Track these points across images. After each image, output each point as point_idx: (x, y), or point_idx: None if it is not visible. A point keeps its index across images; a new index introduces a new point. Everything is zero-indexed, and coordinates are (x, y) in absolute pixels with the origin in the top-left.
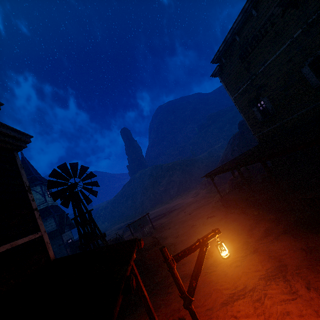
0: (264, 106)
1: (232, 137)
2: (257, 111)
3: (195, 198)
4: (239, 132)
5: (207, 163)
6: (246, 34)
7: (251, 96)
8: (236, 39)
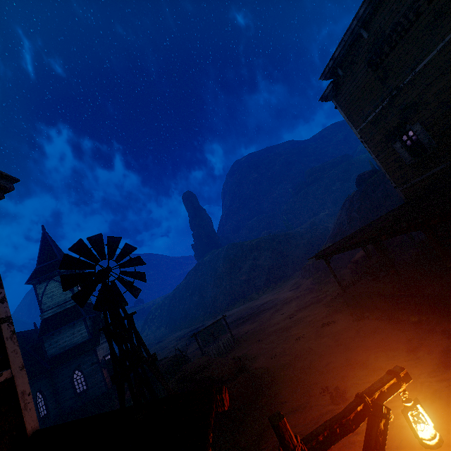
0: (409, 142)
1: (348, 198)
2: (401, 148)
3: (296, 291)
4: (358, 190)
5: (309, 239)
6: (380, 25)
7: (391, 125)
8: (362, 35)
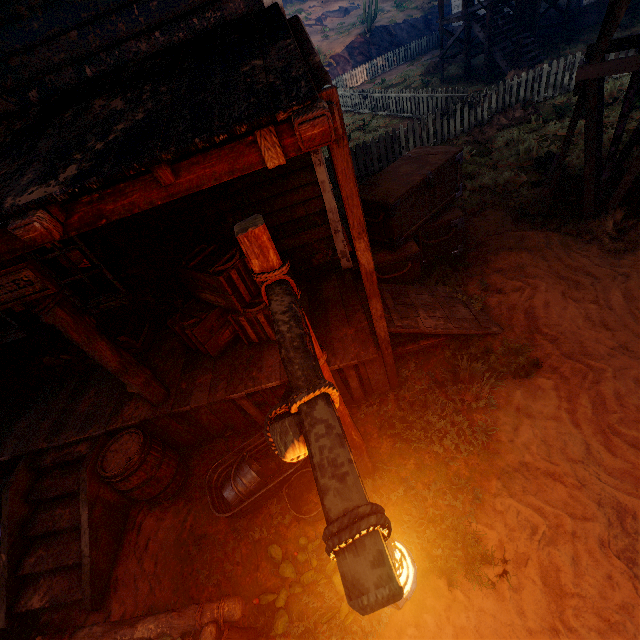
0: None
1: None
2: None
3: None
4: None
5: None
6: None
7: None
8: None
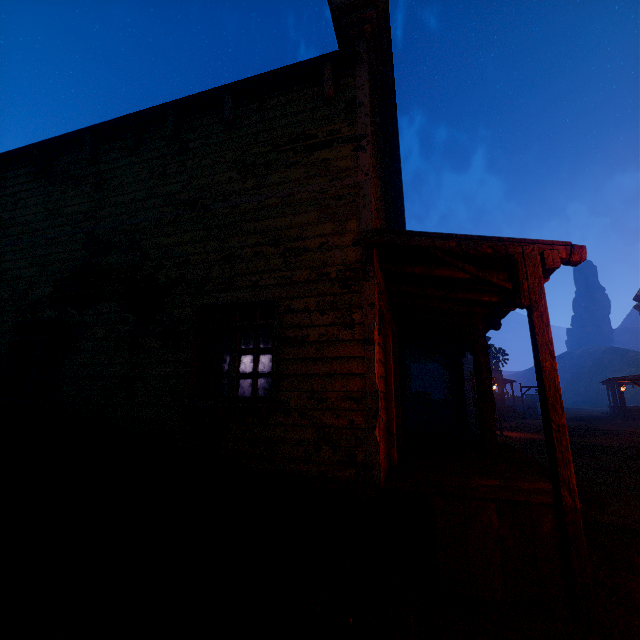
0: None
1: None
2: None
3: None
4: None
5: None
6: None
7: None
8: None
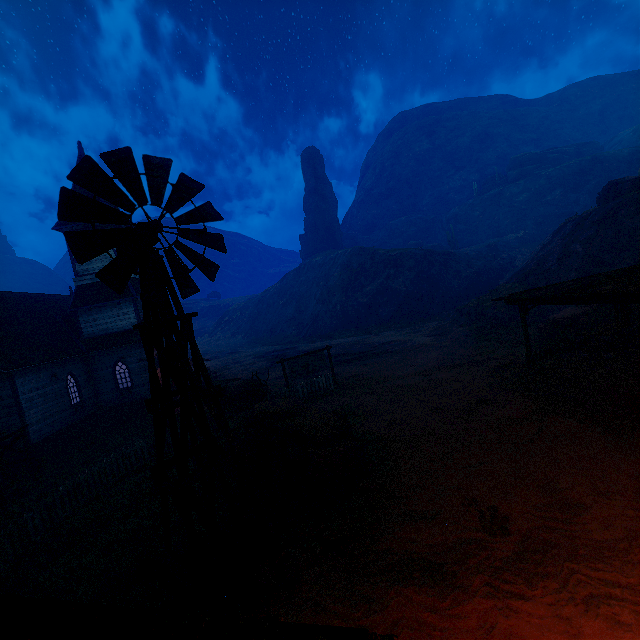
0: None
1: (574, 219)
2: None
3: (438, 340)
4: (601, 208)
5: (479, 270)
6: None
7: None
8: None
